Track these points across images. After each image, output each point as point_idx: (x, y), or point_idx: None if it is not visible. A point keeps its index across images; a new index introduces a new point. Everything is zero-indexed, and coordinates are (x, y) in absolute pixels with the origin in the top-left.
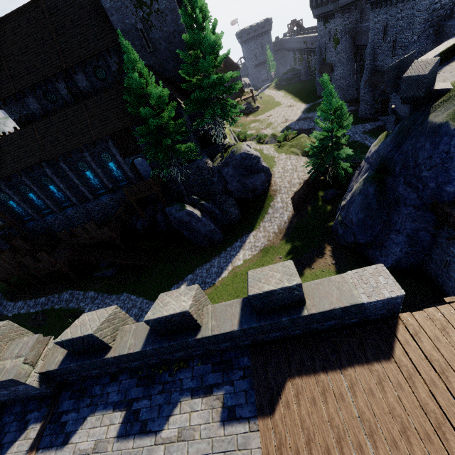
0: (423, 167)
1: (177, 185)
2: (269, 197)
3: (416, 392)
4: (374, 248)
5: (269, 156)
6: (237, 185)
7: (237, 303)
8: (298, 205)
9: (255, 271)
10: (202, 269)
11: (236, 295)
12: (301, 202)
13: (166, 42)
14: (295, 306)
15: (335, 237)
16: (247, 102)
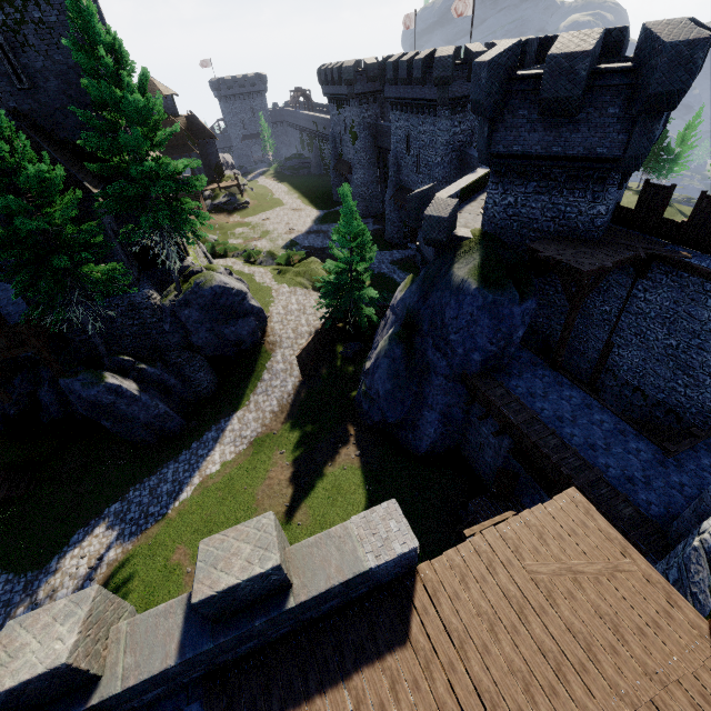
0: (450, 329)
1: (87, 334)
2: (264, 353)
3: (434, 687)
4: (406, 429)
5: (263, 286)
6: (209, 336)
7: (178, 607)
8: (309, 367)
9: (212, 541)
10: (143, 489)
11: (207, 530)
12: (312, 361)
13: (61, 80)
14: (276, 593)
15: (359, 414)
16: (230, 193)
